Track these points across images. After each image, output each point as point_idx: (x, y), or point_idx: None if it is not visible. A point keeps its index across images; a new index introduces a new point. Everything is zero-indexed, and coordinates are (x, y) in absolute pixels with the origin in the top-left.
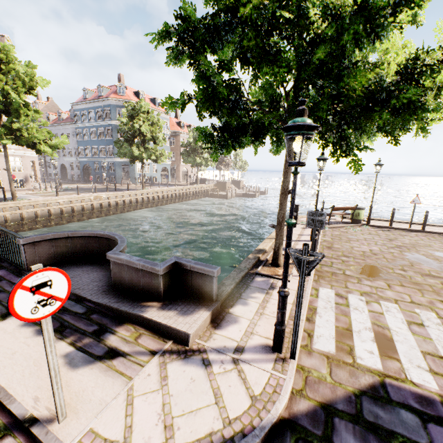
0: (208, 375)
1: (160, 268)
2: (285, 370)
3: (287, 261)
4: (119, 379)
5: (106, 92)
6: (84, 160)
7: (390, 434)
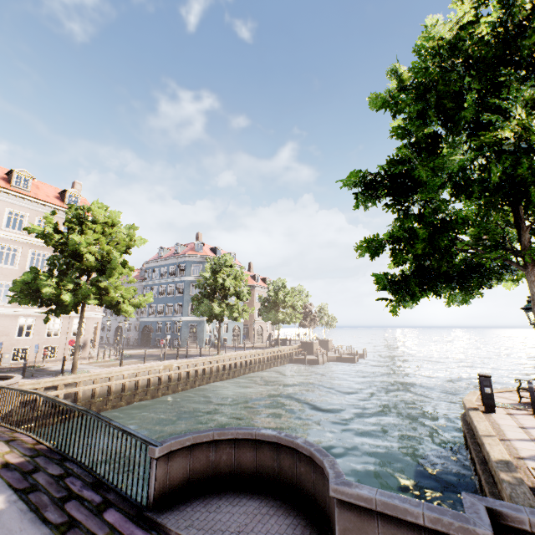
0: None
1: (487, 529)
2: None
3: None
4: None
5: (183, 249)
6: (146, 320)
7: None
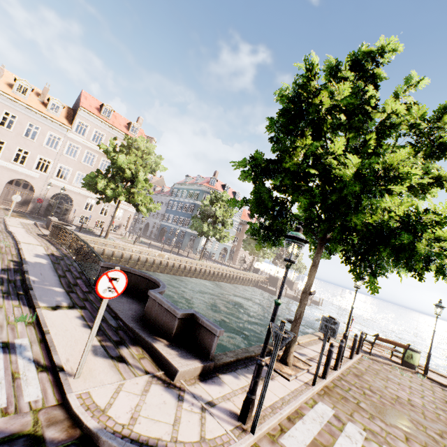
0: (177, 406)
1: (179, 312)
2: (240, 437)
3: (268, 333)
4: (117, 375)
5: (202, 181)
6: (165, 224)
7: None
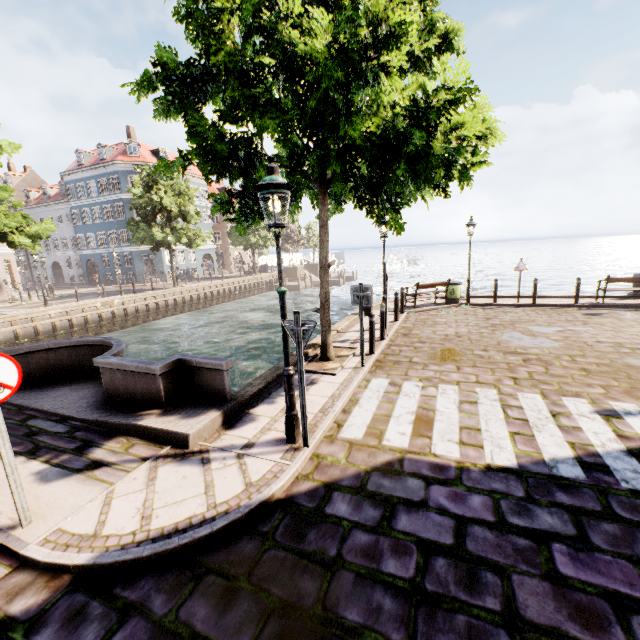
0: (204, 471)
1: (156, 366)
2: (294, 458)
3: (285, 336)
4: (99, 486)
5: (111, 153)
6: (87, 253)
7: (387, 498)
